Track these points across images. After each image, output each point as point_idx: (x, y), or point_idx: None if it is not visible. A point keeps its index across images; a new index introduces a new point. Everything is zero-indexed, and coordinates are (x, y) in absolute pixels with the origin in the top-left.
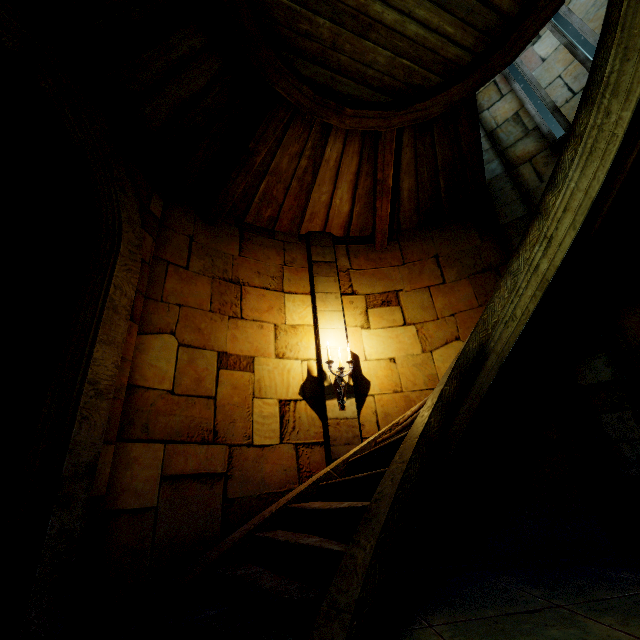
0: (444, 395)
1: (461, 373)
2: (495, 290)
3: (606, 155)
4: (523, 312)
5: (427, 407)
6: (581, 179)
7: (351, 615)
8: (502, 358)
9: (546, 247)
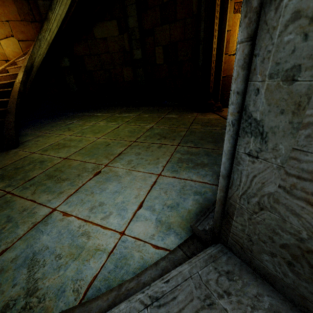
0: (23, 80)
1: (27, 73)
2: (34, 45)
3: (66, 5)
4: (43, 53)
5: (17, 83)
6: (59, 10)
7: (14, 128)
8: (38, 67)
9: (49, 32)
